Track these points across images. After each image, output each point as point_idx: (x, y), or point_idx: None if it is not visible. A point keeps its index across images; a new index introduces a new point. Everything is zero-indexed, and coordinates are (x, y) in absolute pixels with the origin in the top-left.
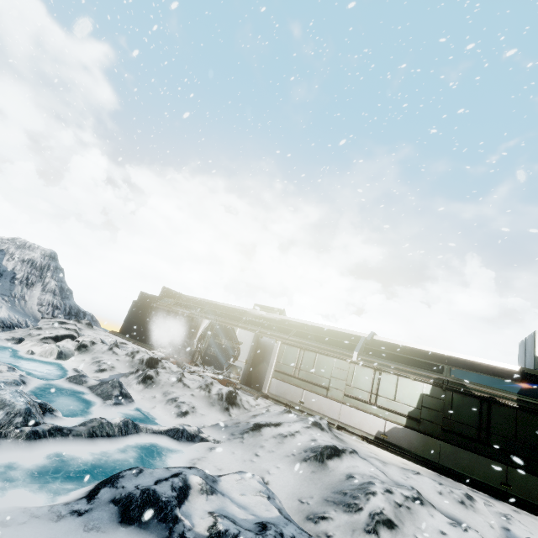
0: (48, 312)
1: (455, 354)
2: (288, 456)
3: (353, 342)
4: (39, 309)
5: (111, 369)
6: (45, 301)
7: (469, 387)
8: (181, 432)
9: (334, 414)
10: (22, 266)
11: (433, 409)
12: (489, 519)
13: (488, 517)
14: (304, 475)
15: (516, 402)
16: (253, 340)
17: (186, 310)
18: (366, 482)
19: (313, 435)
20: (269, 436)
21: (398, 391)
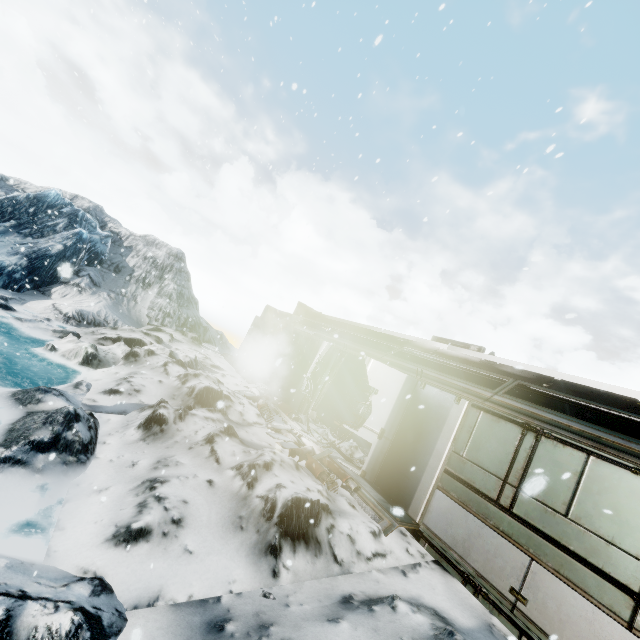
0: (157, 318)
1: None
2: None
3: None
4: (149, 314)
5: (131, 393)
6: (158, 305)
7: None
8: None
9: None
10: (143, 264)
11: None
12: None
13: None
14: None
15: None
16: (402, 388)
17: (310, 330)
18: None
19: None
20: None
21: None
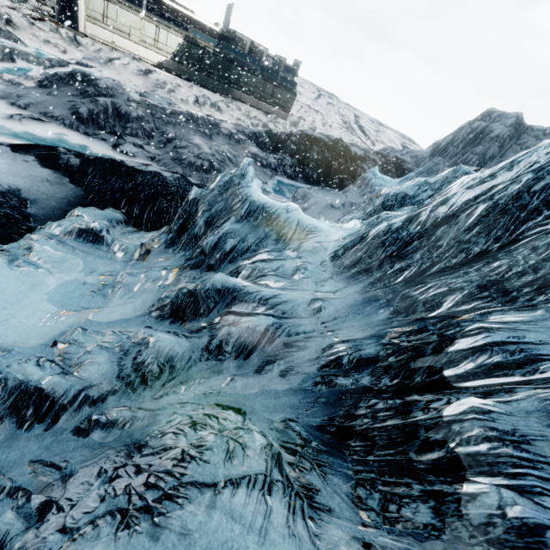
0: None
1: (195, 16)
2: (132, 74)
3: None
4: None
5: None
6: None
7: (198, 42)
8: (83, 64)
9: (135, 51)
10: None
11: (183, 52)
12: (197, 92)
13: (196, 91)
14: (142, 80)
15: (213, 50)
16: None
17: None
18: (164, 81)
19: (136, 65)
20: (119, 65)
21: (168, 41)
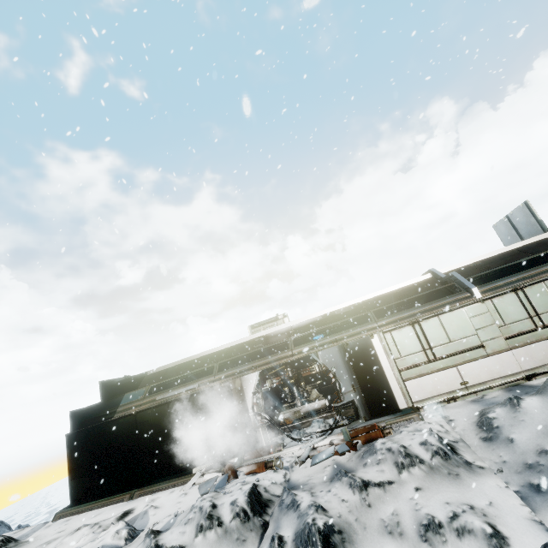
0: None
1: (516, 245)
2: None
3: (431, 288)
4: None
5: None
6: None
7: None
8: None
9: (512, 366)
10: None
11: None
12: None
13: None
14: None
15: None
16: (341, 355)
17: (186, 387)
18: None
19: None
20: None
21: None
